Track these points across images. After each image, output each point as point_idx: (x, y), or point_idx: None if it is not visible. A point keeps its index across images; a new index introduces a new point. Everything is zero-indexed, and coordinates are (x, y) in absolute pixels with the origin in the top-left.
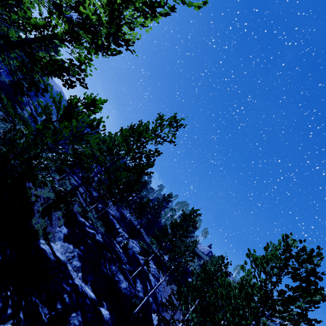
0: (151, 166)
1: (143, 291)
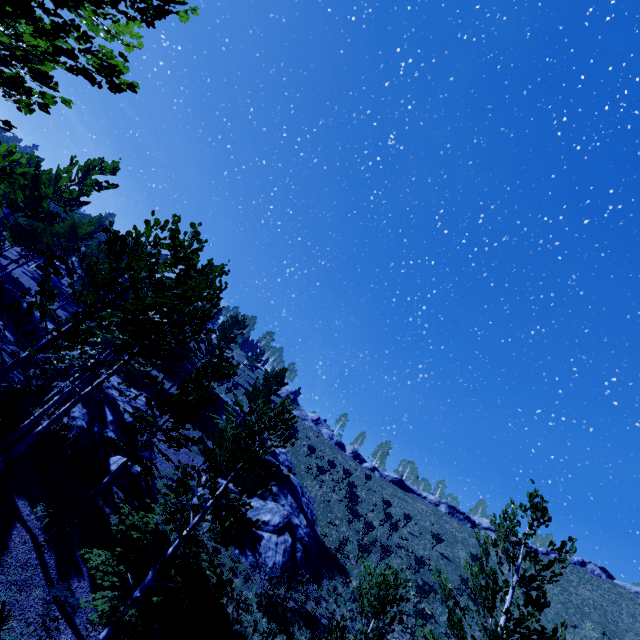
0: (110, 169)
1: (89, 418)
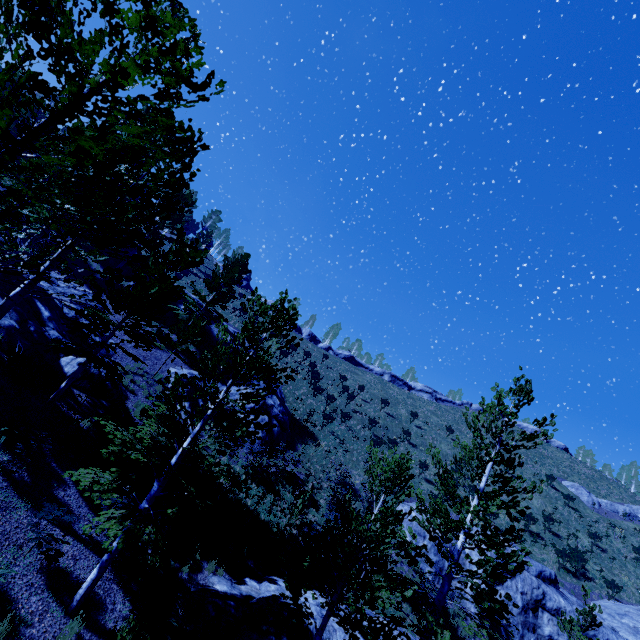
0: None
1: (18, 316)
